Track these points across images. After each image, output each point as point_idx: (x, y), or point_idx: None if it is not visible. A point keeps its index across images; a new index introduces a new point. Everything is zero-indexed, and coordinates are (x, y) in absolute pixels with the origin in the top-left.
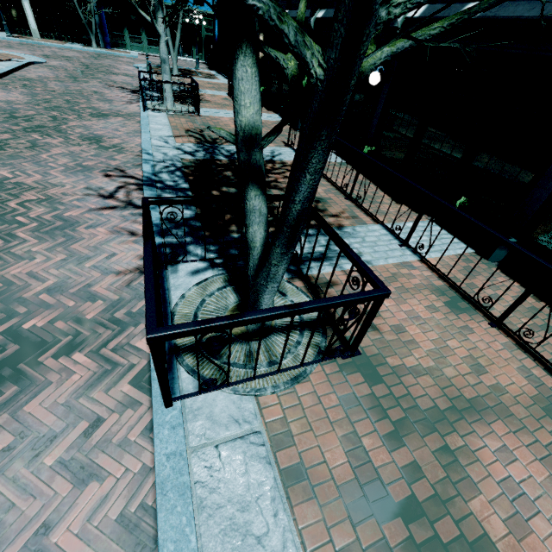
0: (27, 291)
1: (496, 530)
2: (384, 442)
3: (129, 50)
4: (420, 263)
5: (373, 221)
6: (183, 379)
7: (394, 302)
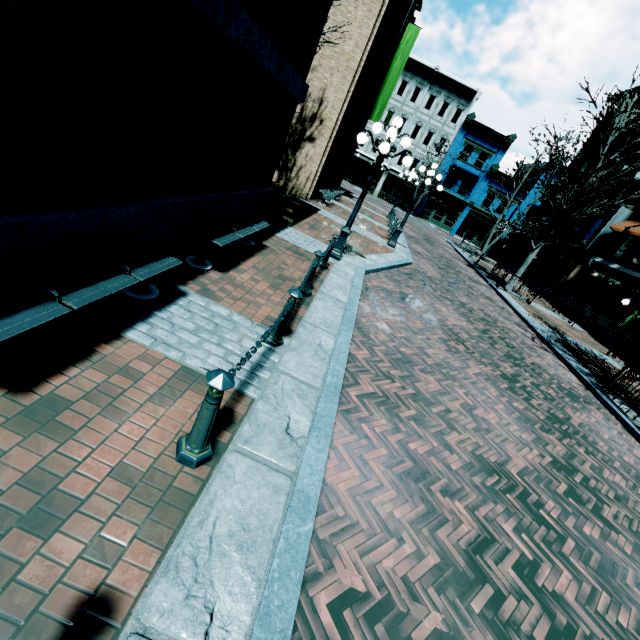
0: (548, 371)
1: None
2: None
3: (428, 222)
4: None
5: None
6: None
7: None
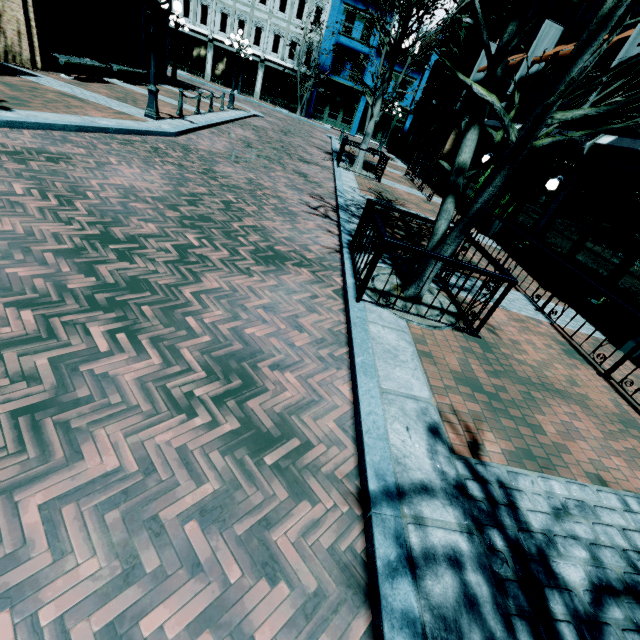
0: (274, 234)
1: (549, 431)
2: (485, 373)
3: (324, 123)
4: (549, 325)
5: (516, 290)
6: (365, 297)
7: (517, 331)
